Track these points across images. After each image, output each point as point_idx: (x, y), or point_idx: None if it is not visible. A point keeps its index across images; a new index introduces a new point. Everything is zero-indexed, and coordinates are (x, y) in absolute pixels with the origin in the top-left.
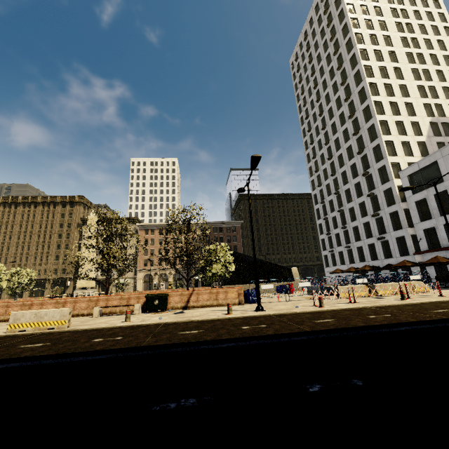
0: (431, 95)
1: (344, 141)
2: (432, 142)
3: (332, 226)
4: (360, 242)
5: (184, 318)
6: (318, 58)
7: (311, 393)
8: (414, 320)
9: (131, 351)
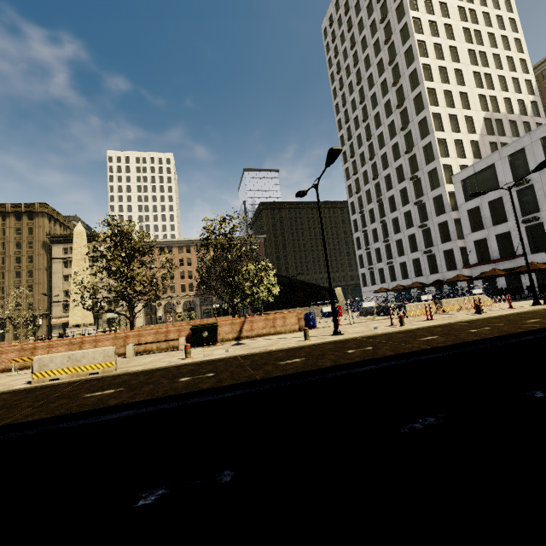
0: (487, 84)
1: (390, 137)
2: (485, 142)
3: (372, 239)
4: (404, 257)
5: (258, 349)
6: (360, 25)
7: (543, 398)
8: (523, 330)
9: (256, 385)
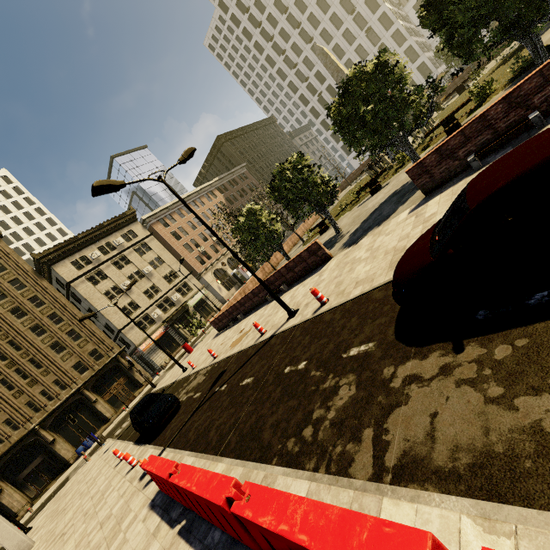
0: None
1: (323, 13)
2: None
3: None
4: None
5: None
6: None
7: None
8: None
9: None
